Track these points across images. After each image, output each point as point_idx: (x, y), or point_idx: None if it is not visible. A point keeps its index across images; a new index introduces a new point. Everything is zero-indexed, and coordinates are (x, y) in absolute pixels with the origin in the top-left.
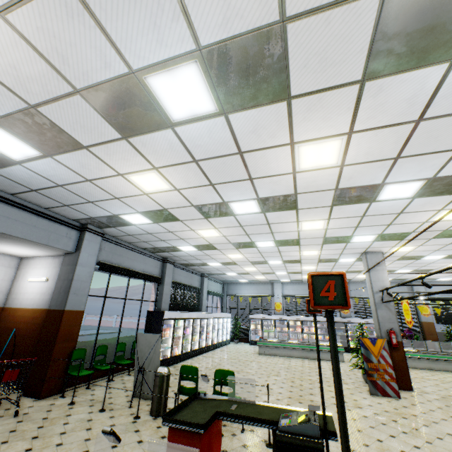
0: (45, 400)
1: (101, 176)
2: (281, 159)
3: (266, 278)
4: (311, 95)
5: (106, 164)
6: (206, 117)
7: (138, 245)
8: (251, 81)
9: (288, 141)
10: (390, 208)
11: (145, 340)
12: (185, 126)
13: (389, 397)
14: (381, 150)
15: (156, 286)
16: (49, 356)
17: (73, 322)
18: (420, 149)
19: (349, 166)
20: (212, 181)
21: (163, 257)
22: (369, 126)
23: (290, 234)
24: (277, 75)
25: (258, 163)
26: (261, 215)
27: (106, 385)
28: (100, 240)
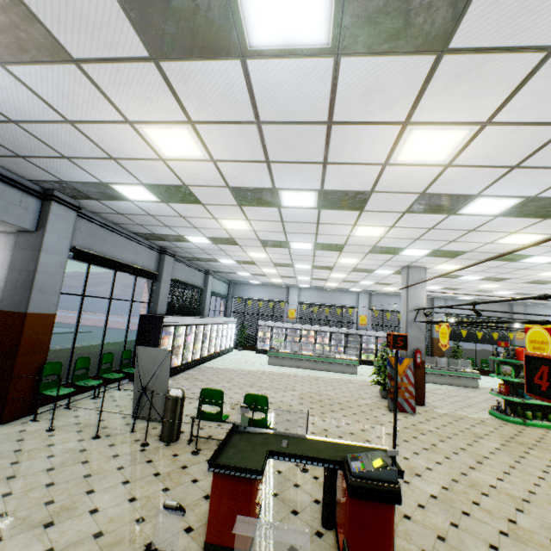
0: (9, 425)
1: (93, 119)
2: (379, 142)
3: (283, 282)
4: (475, 54)
5: (108, 100)
6: (306, 53)
7: (128, 228)
8: (405, 5)
9: (403, 119)
10: (465, 224)
11: (148, 356)
12: (265, 61)
13: (406, 413)
14: (505, 153)
15: (150, 283)
16: (9, 372)
17: (40, 329)
18: (546, 161)
19: (456, 167)
20: (270, 158)
21: (160, 246)
22: (514, 118)
23: (338, 238)
24: (449, 4)
25: (345, 142)
26: (315, 211)
27: (101, 410)
28: (74, 216)
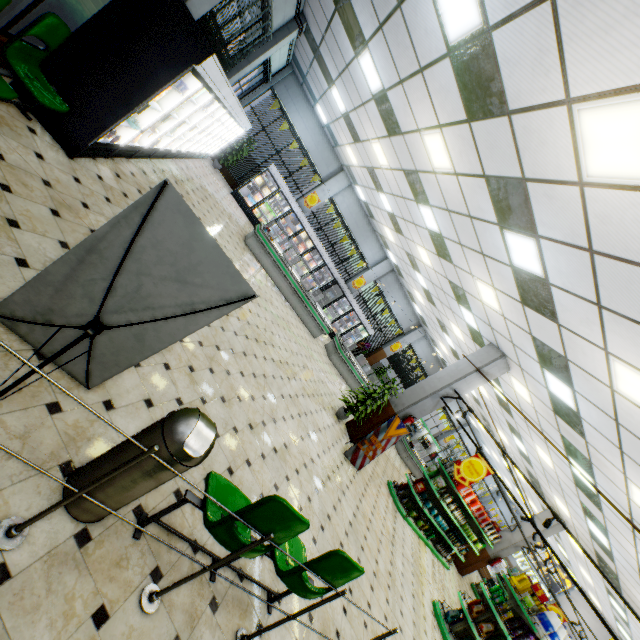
0: None
1: None
2: None
3: (352, 165)
4: None
5: None
6: None
7: None
8: None
9: None
10: None
11: (179, 243)
12: None
13: (353, 465)
14: None
15: None
16: None
17: None
18: None
19: None
20: None
21: None
22: None
23: (589, 329)
24: None
25: None
26: None
27: None
28: None
